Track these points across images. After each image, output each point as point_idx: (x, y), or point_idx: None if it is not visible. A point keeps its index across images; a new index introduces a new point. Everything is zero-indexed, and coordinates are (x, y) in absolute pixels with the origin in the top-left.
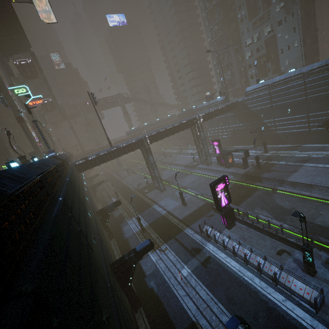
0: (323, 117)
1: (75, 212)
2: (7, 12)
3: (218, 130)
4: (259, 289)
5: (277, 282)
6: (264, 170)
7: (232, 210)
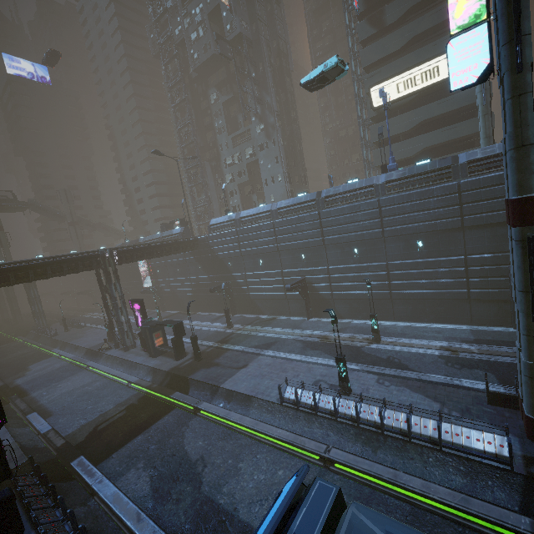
0: (298, 276)
1: None
2: None
3: (174, 282)
4: None
5: None
6: (204, 364)
7: (5, 504)
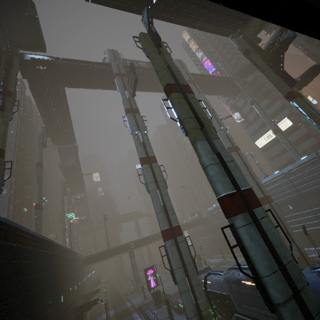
0: None
1: (68, 266)
2: (80, 179)
3: (200, 240)
4: None
5: None
6: None
7: (158, 292)
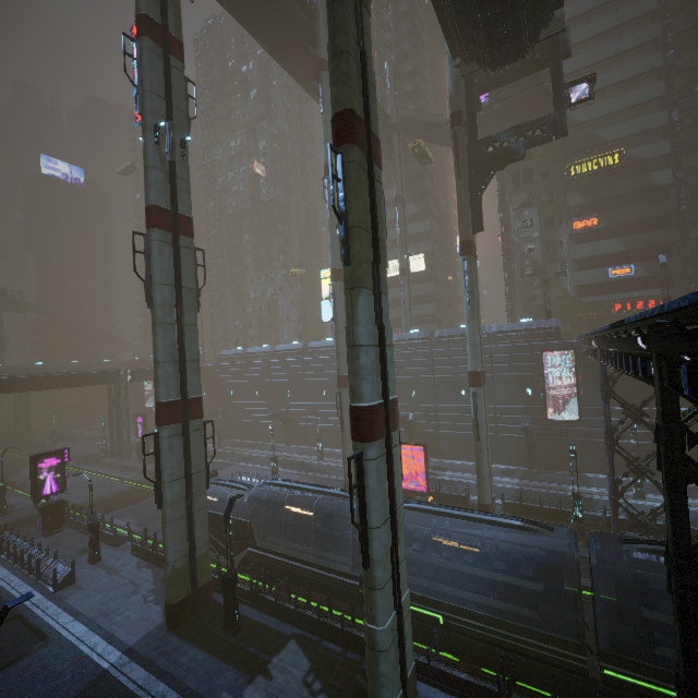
0: (284, 408)
1: None
2: None
3: None
4: (9, 589)
5: (39, 575)
6: None
7: (62, 504)
